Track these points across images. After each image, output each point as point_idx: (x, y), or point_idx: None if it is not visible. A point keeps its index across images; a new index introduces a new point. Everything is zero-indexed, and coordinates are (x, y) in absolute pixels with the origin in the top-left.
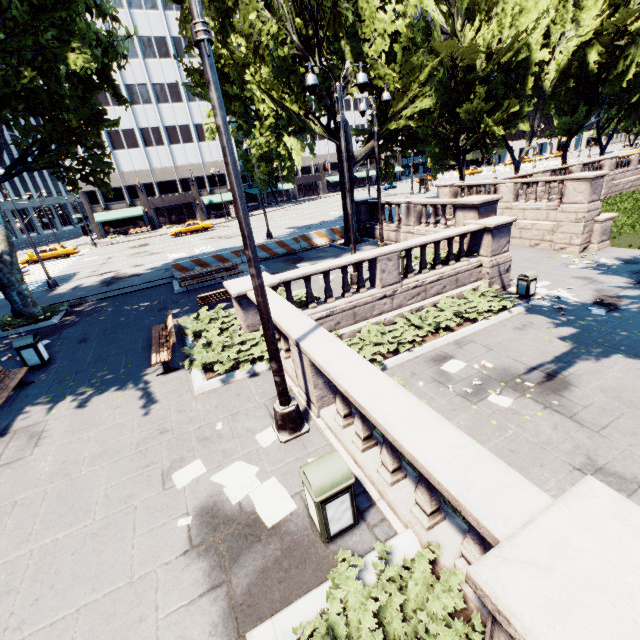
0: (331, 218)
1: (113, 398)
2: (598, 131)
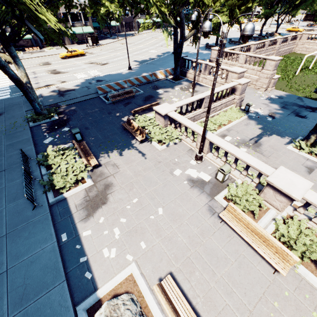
0: (154, 56)
1: (130, 152)
2: (278, 16)
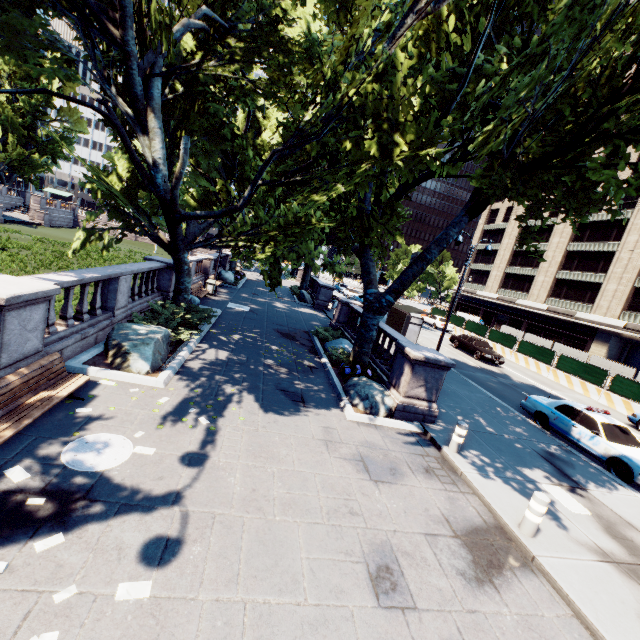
0: None
1: None
2: None
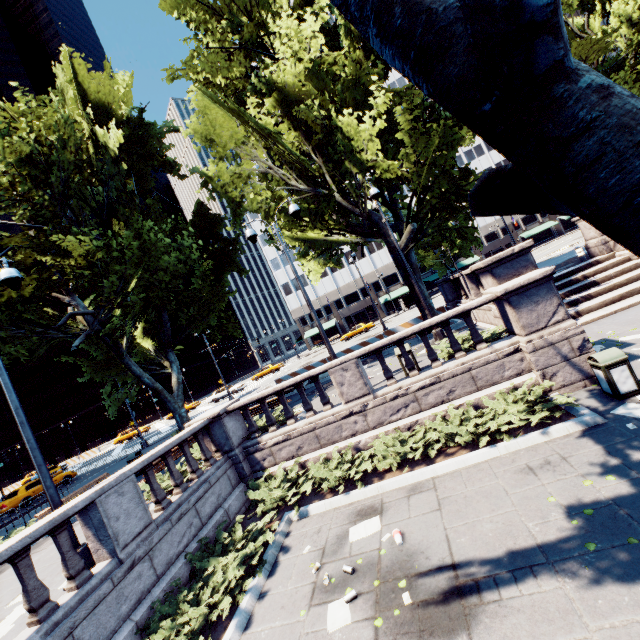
0: None
1: None
2: None
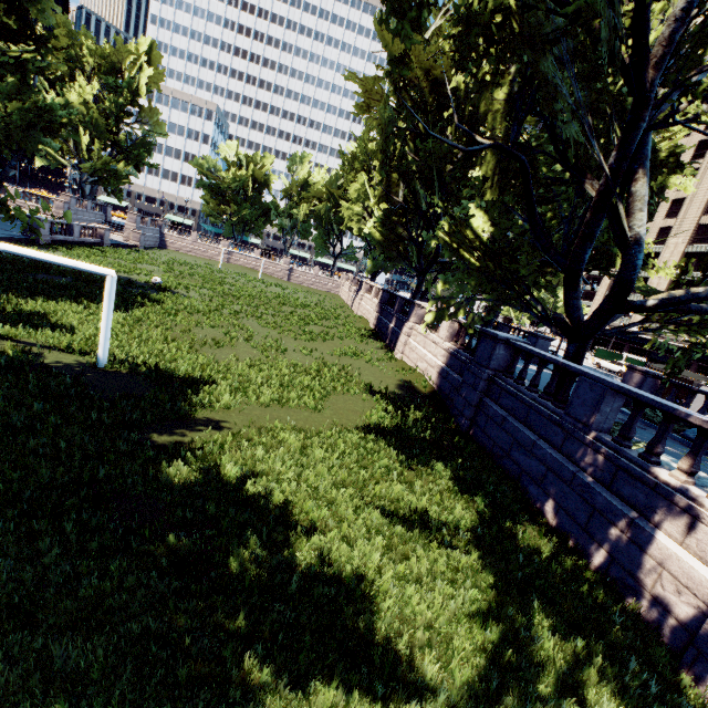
0: None
1: None
2: None
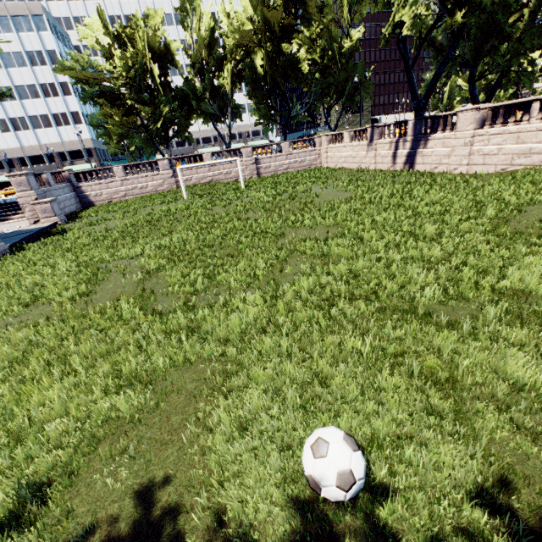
0: None
1: None
2: (325, 118)
